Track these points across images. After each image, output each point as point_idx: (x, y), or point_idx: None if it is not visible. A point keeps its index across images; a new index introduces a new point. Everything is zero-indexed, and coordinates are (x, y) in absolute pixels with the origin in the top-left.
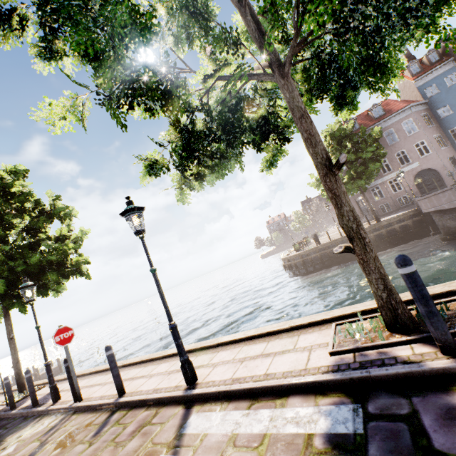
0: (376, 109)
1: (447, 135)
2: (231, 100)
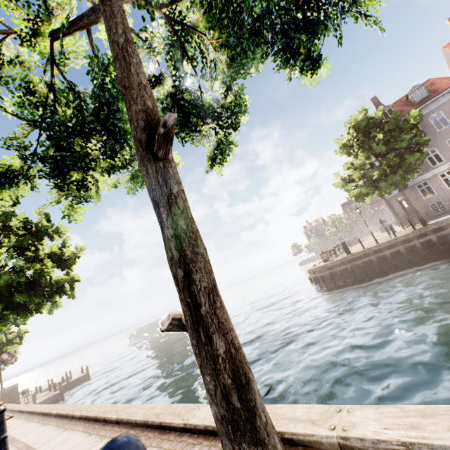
0: (417, 91)
1: None
2: (92, 69)
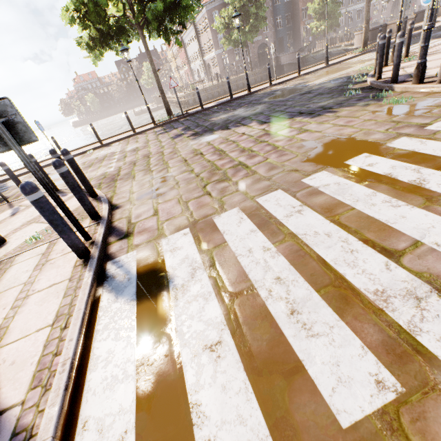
0: None
1: (275, 21)
2: None
